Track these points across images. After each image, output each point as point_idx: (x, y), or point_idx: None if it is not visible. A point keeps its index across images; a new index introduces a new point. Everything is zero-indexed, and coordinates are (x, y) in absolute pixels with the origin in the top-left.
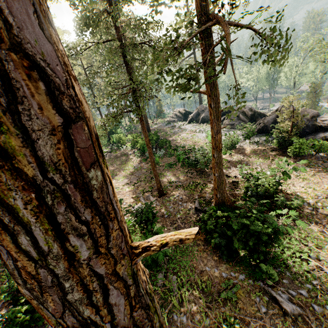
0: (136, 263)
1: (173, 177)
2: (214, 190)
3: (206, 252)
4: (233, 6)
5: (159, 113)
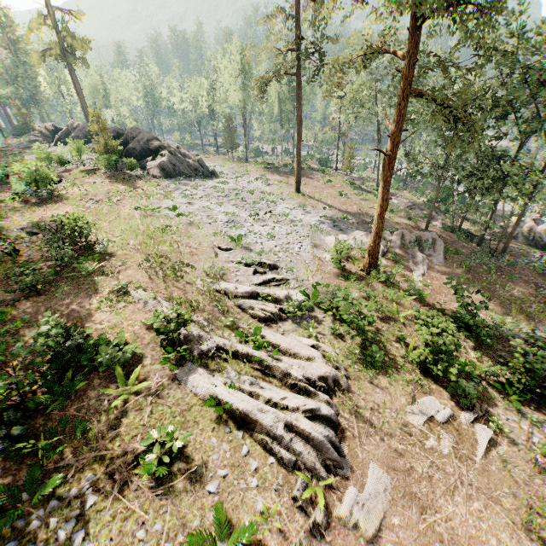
0: None
1: None
2: None
3: None
4: None
5: (23, 129)
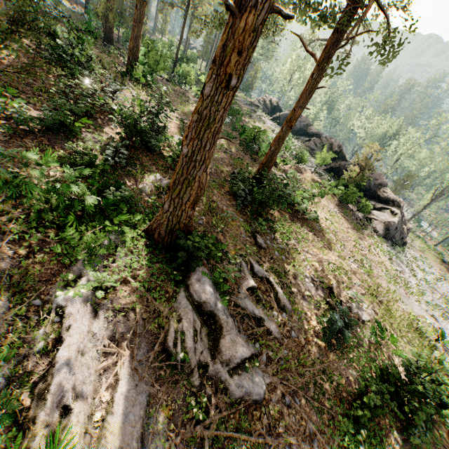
0: (273, 8)
1: (227, 144)
2: (260, 164)
3: (223, 197)
4: (398, 2)
5: (247, 87)
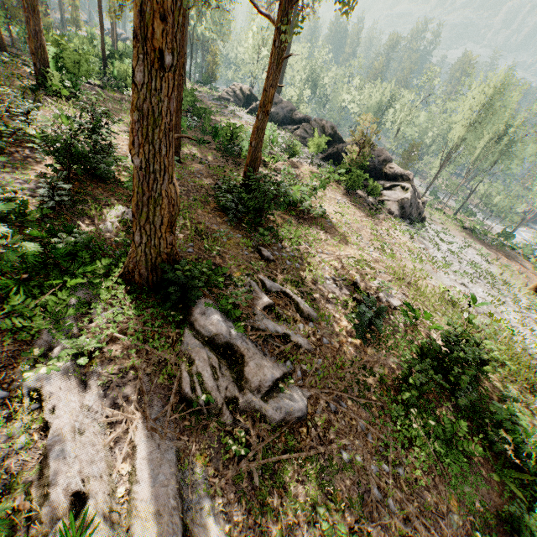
0: None
1: (200, 152)
2: (245, 167)
3: (211, 215)
4: None
5: (208, 78)
